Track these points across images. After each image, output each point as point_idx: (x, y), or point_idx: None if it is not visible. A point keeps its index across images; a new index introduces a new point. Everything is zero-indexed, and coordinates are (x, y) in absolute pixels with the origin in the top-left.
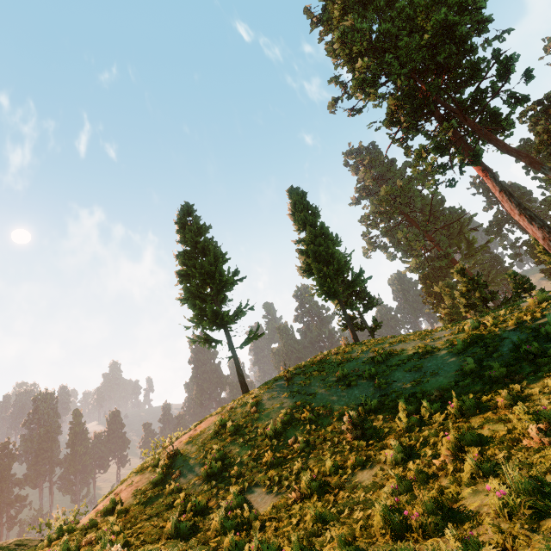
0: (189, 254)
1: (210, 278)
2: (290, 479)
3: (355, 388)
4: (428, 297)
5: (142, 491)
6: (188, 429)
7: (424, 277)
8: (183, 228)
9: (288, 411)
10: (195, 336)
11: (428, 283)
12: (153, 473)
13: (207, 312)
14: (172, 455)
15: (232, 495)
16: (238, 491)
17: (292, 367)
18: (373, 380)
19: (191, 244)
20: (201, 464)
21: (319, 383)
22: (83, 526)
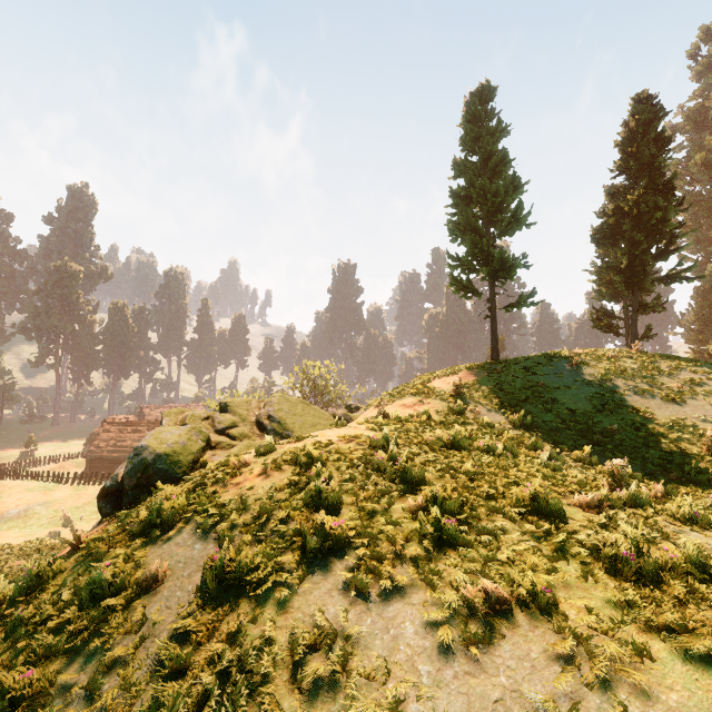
0: (475, 168)
1: (495, 212)
2: (636, 459)
3: (682, 405)
4: (694, 319)
5: (447, 413)
6: (446, 373)
7: (708, 291)
8: (471, 123)
9: (592, 398)
10: (452, 278)
11: (708, 301)
12: (442, 402)
13: (495, 257)
14: (459, 393)
15: (586, 451)
16: (589, 450)
17: (563, 352)
18: (709, 404)
19: (483, 153)
20: (499, 412)
21: (624, 384)
22: (420, 422)
